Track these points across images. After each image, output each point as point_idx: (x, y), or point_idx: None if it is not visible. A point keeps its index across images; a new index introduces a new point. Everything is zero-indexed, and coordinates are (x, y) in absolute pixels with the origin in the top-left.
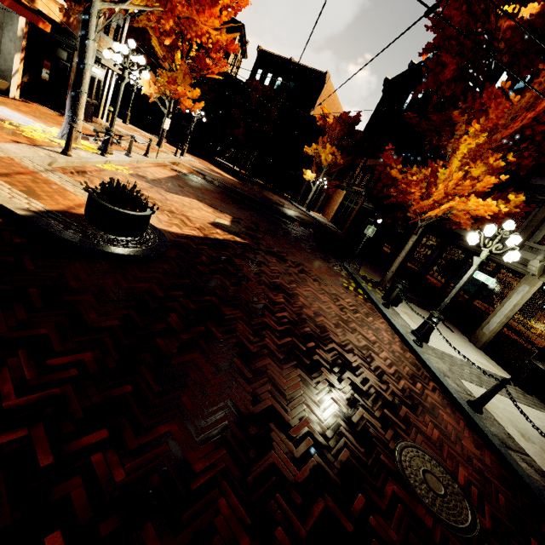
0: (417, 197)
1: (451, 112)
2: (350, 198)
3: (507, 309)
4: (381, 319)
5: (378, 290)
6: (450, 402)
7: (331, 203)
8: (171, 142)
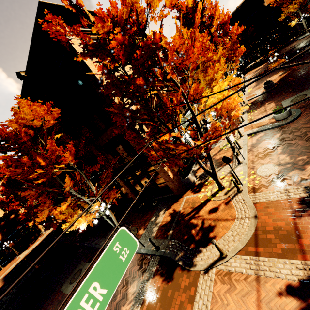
0: None
1: None
2: None
3: None
4: None
5: None
6: None
7: None
8: None
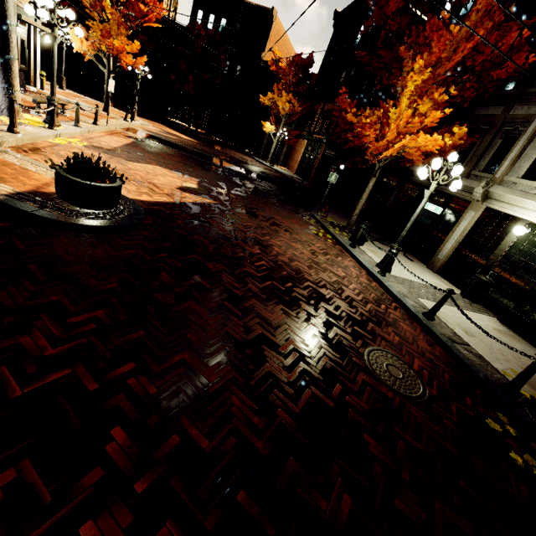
0: (373, 140)
1: (398, 49)
2: (312, 148)
3: (457, 235)
4: (349, 258)
5: (345, 233)
6: (409, 316)
7: (294, 155)
8: (117, 105)
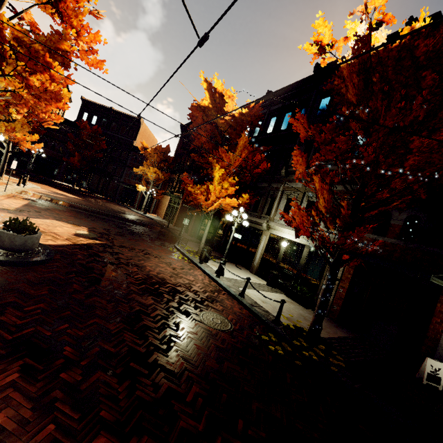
0: (204, 200)
1: (208, 159)
2: (174, 201)
3: (260, 250)
4: (199, 270)
5: (197, 256)
6: (231, 297)
7: (162, 206)
8: (5, 171)
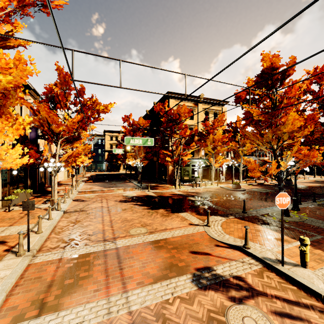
0: None
1: None
2: None
3: None
4: None
5: None
6: None
7: None
8: None
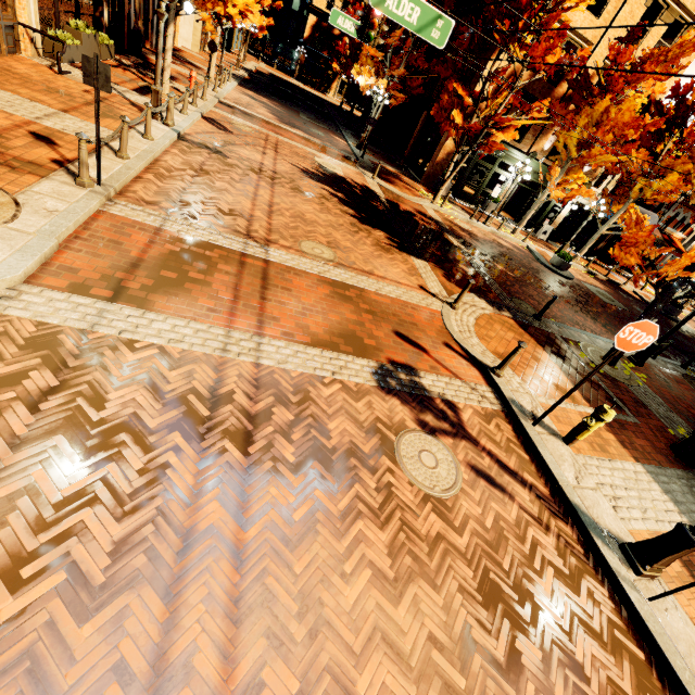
0: None
1: None
2: None
3: None
4: None
5: None
6: None
7: None
8: None
